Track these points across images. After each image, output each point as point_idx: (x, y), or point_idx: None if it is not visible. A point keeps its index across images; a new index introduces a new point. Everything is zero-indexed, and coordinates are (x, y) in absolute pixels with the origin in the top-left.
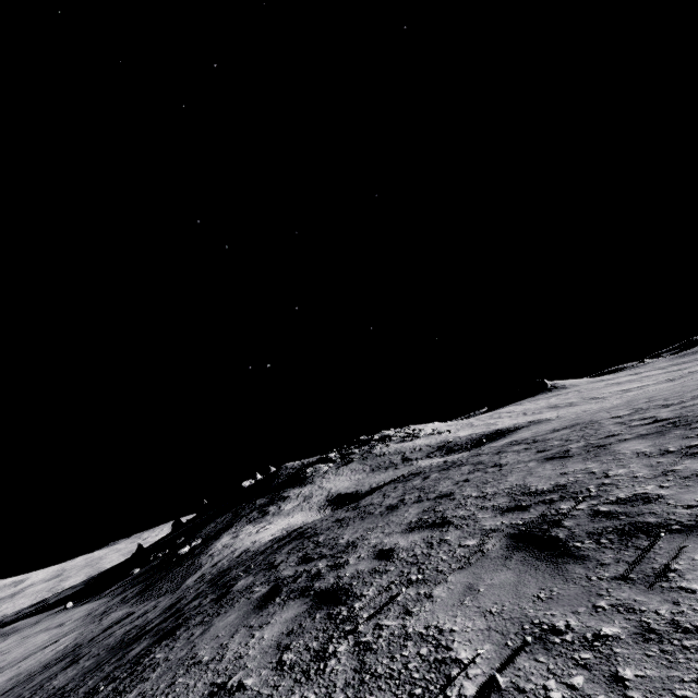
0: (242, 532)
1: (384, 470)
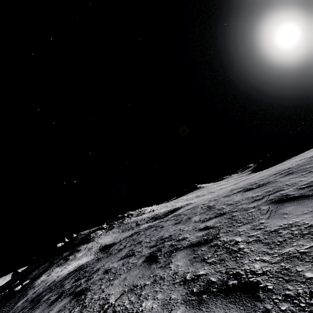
0: (53, 272)
1: (127, 231)
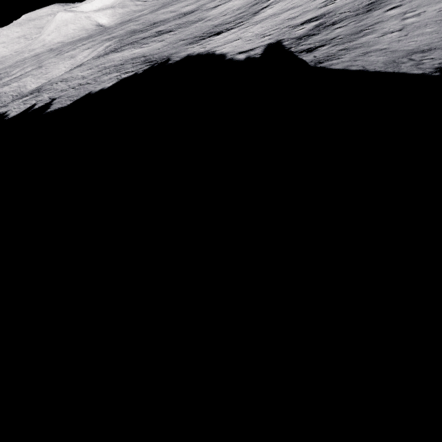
0: None
1: None
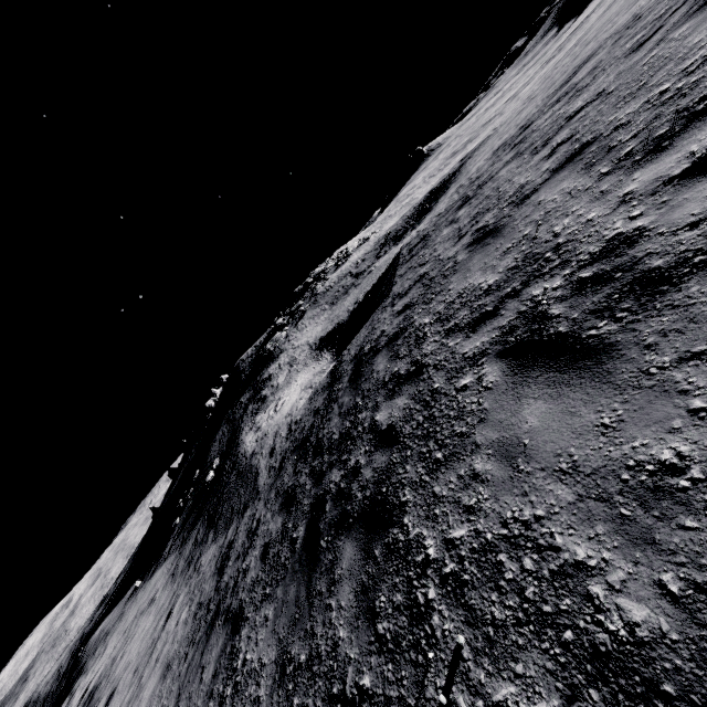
0: (260, 423)
1: (345, 296)
